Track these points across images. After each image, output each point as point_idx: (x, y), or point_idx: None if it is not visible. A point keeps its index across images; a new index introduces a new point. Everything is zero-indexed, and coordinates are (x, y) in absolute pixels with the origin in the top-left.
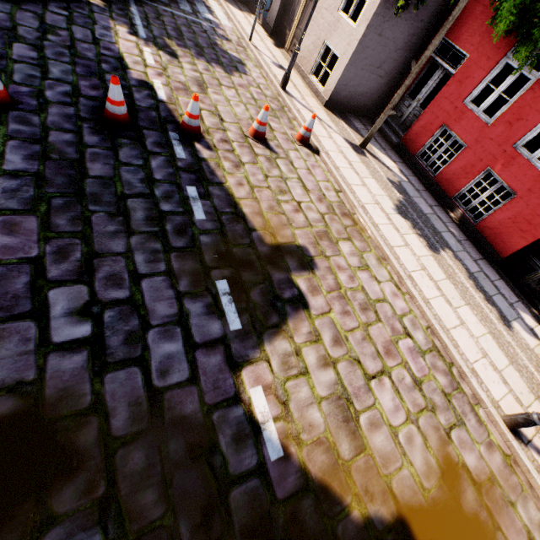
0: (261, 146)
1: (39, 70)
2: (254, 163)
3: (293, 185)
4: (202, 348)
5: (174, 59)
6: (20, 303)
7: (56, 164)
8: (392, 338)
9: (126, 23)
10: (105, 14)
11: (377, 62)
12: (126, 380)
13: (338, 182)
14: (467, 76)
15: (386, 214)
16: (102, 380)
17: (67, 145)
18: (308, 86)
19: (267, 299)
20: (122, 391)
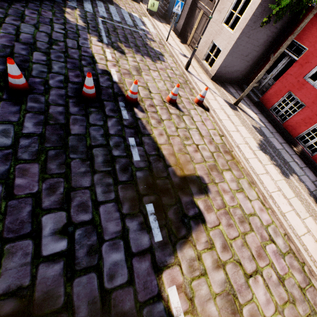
0: (173, 107)
1: (46, 67)
2: (169, 119)
3: (193, 133)
4: (136, 256)
5: (123, 55)
6: (24, 226)
7: (52, 127)
8: (262, 244)
9: (97, 35)
10: (85, 31)
11: (246, 52)
12: (87, 283)
13: (221, 130)
14: (307, 61)
15: (253, 151)
16: (72, 283)
17: (59, 114)
18: (201, 67)
19: (178, 217)
20: (84, 293)
